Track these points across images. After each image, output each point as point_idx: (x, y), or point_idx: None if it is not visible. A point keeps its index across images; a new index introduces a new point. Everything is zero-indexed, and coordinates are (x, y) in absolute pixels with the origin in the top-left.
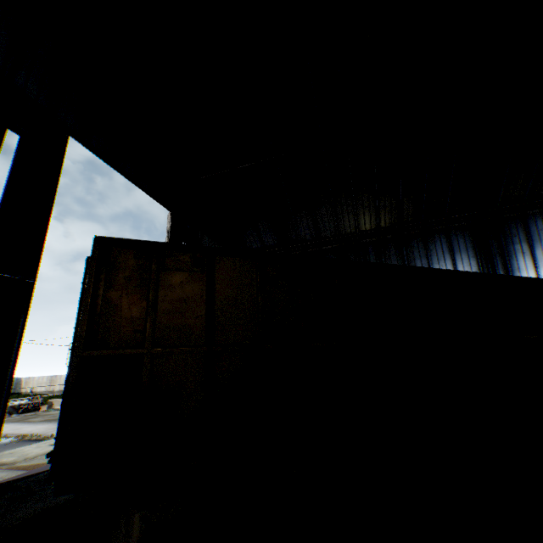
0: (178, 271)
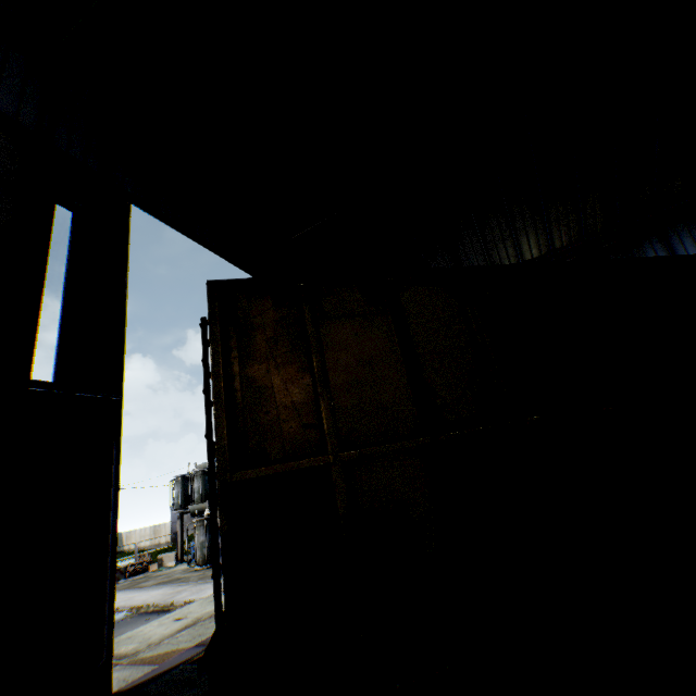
0: (346, 317)
